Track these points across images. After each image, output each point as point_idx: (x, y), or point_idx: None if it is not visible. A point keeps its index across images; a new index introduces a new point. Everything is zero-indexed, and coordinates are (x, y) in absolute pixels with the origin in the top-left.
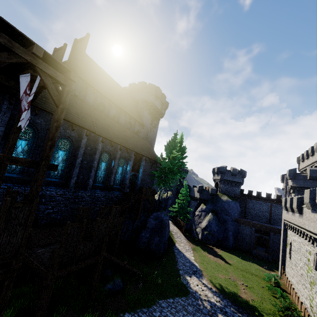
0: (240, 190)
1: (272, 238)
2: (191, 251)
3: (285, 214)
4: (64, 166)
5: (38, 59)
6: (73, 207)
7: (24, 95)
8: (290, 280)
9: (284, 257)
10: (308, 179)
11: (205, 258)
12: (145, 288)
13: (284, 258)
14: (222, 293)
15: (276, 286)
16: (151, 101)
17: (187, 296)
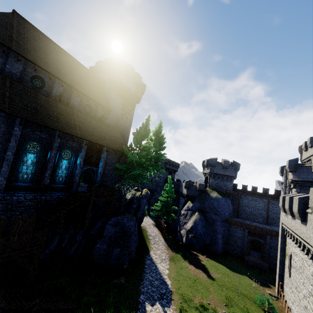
0: (234, 185)
1: (268, 242)
2: (167, 262)
3: (283, 217)
4: None
5: None
6: None
7: None
8: (289, 306)
9: (282, 271)
10: None
11: (184, 270)
12: None
13: (282, 273)
14: None
15: (270, 312)
16: (120, 81)
17: None
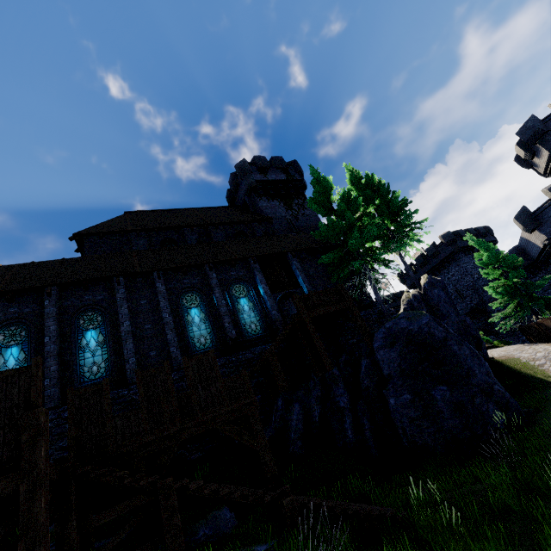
0: None
1: None
2: None
3: None
4: (107, 351)
5: None
6: None
7: None
8: None
9: None
10: None
11: None
12: None
13: None
14: None
15: None
16: (256, 181)
17: None
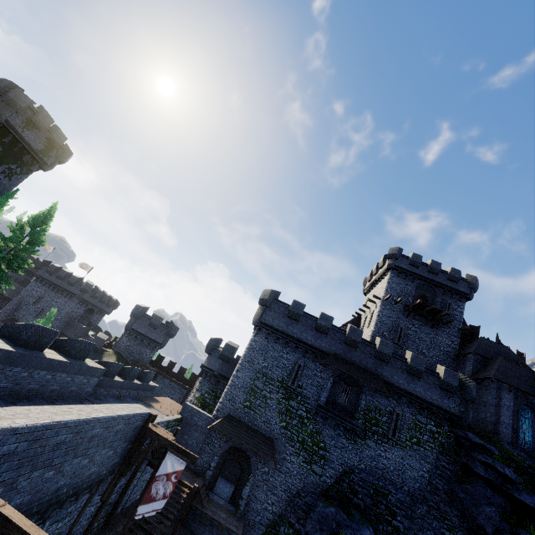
0: (160, 357)
1: None
2: None
3: None
4: None
5: None
6: None
7: None
8: None
9: None
10: (219, 357)
11: None
12: None
13: None
14: None
15: None
16: (7, 120)
17: None
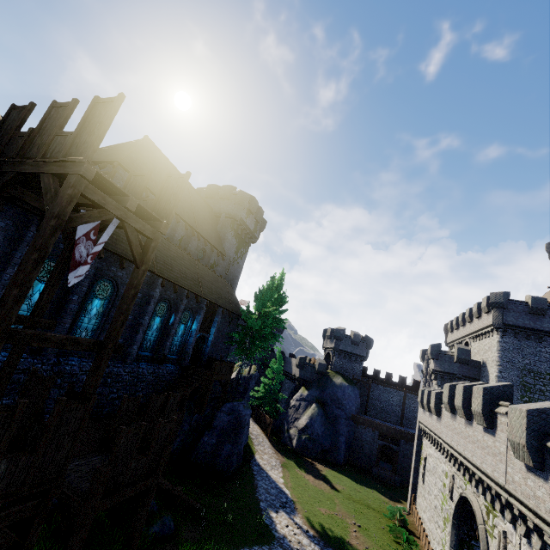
0: (363, 368)
1: (402, 449)
2: (279, 469)
3: (421, 414)
4: (98, 323)
5: (129, 213)
6: (102, 392)
7: (84, 238)
8: (421, 516)
9: (415, 480)
10: (455, 361)
11: (301, 480)
12: (208, 532)
13: (415, 482)
14: (323, 539)
15: (401, 525)
16: (240, 217)
17: (272, 545)
